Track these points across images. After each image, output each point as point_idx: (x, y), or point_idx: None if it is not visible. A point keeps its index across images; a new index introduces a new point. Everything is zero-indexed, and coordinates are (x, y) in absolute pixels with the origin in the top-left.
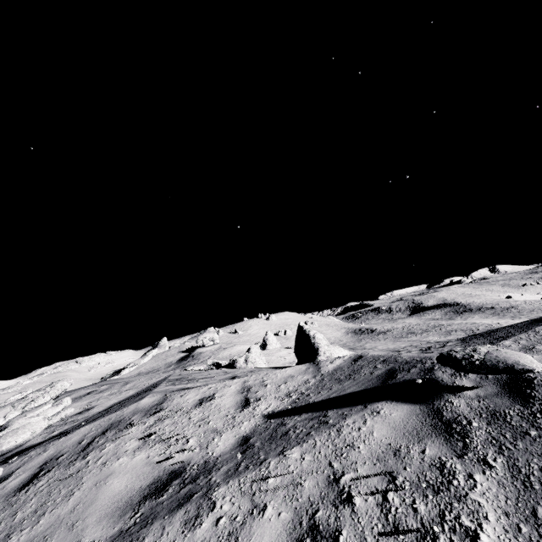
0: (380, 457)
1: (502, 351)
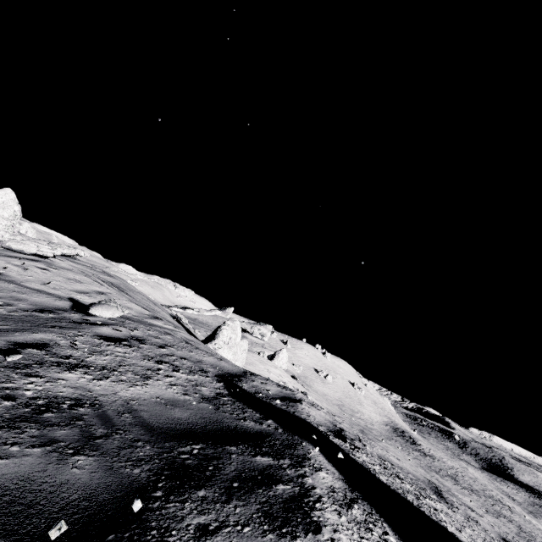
0: (14, 297)
1: (112, 307)
